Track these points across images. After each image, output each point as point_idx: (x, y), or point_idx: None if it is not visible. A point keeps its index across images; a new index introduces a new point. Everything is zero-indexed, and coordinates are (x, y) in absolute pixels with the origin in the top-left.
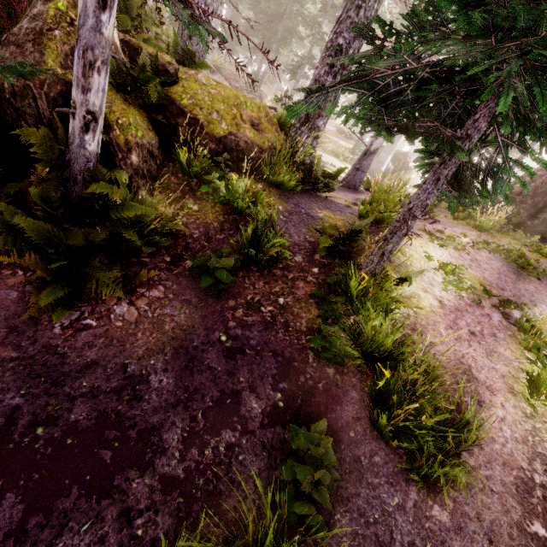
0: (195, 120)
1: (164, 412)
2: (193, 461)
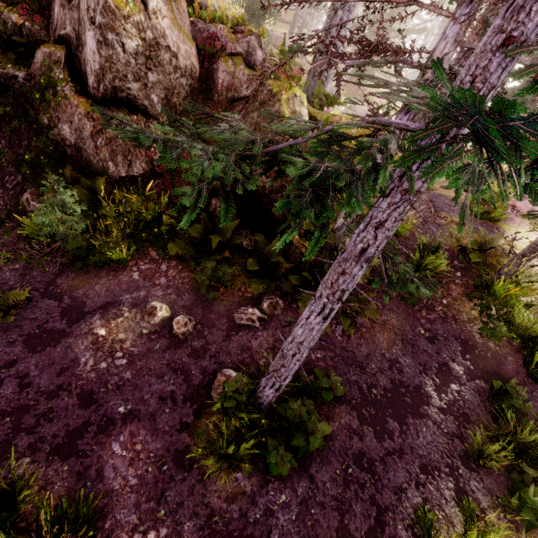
0: None
1: (417, 377)
2: (446, 400)
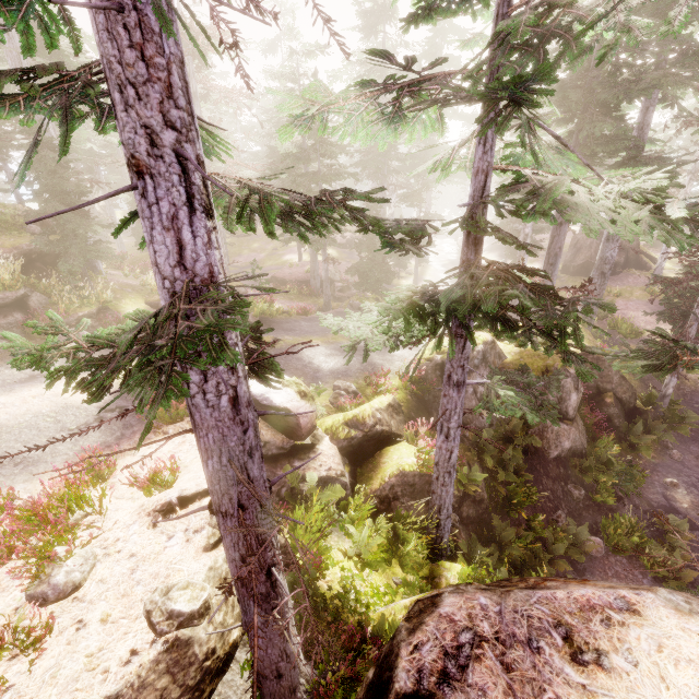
0: None
1: None
2: None
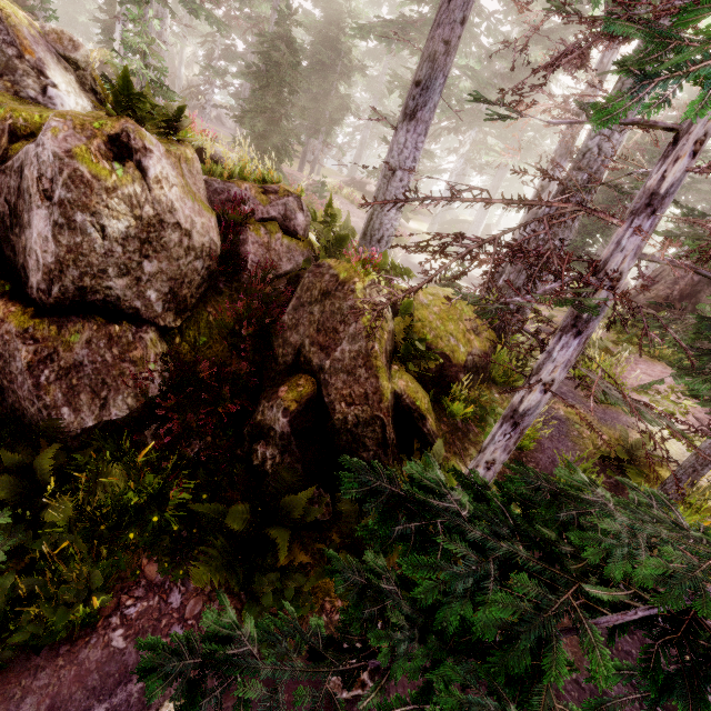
0: (442, 355)
1: None
2: None
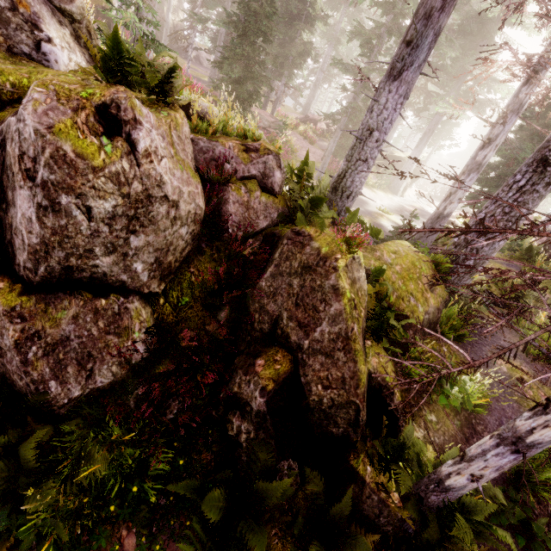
0: (402, 316)
1: None
2: None
